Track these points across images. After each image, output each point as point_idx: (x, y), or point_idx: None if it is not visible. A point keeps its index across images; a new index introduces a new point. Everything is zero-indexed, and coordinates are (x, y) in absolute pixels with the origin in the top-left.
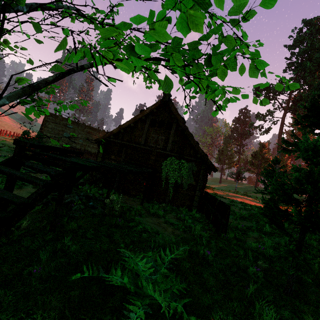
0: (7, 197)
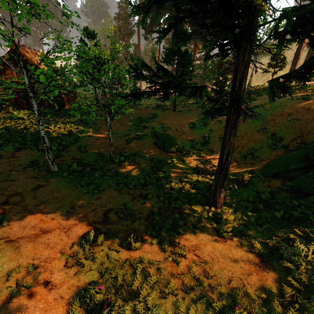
0: None
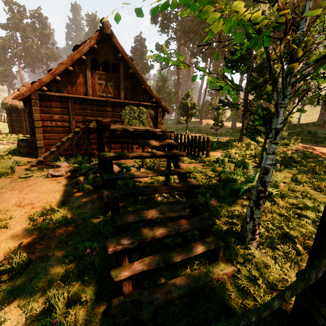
0: (178, 171)
